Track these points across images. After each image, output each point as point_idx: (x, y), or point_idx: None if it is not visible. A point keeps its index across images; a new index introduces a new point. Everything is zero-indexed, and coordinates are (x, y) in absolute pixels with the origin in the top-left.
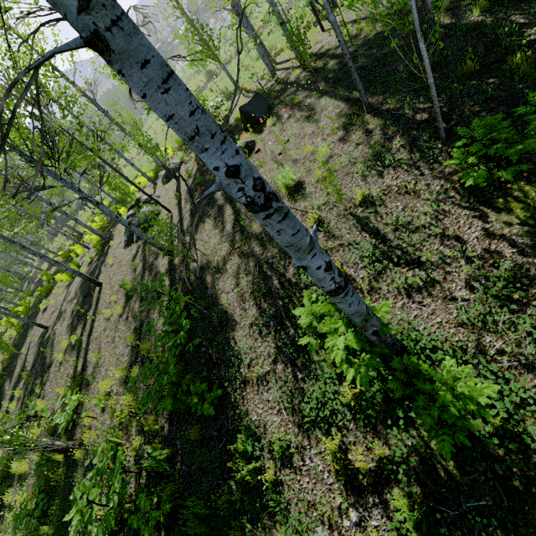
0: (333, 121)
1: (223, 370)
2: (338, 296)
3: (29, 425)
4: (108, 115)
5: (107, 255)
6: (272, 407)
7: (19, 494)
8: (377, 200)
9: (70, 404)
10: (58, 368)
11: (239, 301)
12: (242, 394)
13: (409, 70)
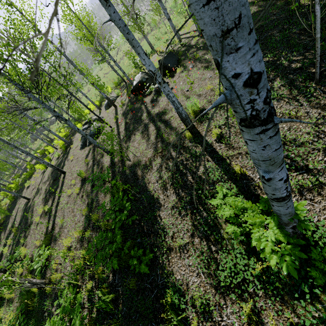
0: None
1: (152, 238)
2: (283, 201)
3: (16, 266)
4: (73, 63)
5: (69, 154)
6: (192, 270)
7: (8, 312)
8: None
9: (44, 255)
10: (35, 226)
11: (163, 189)
12: (168, 258)
13: (281, 35)
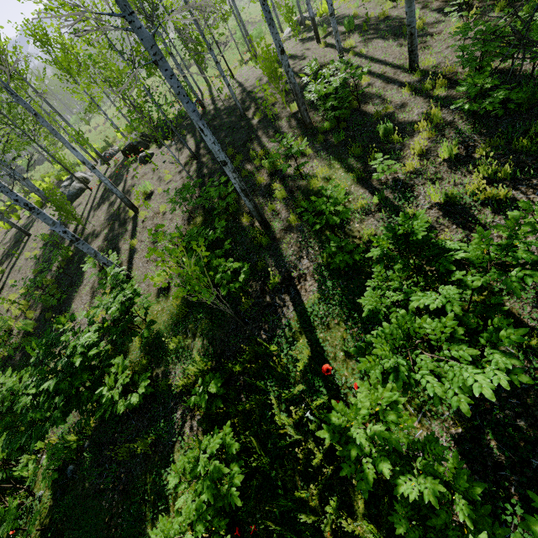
0: (185, 158)
1: (73, 288)
2: (74, 244)
3: None
4: (52, 108)
5: None
6: (83, 302)
7: None
8: (167, 212)
9: None
10: None
11: None
12: (75, 298)
13: (222, 140)
